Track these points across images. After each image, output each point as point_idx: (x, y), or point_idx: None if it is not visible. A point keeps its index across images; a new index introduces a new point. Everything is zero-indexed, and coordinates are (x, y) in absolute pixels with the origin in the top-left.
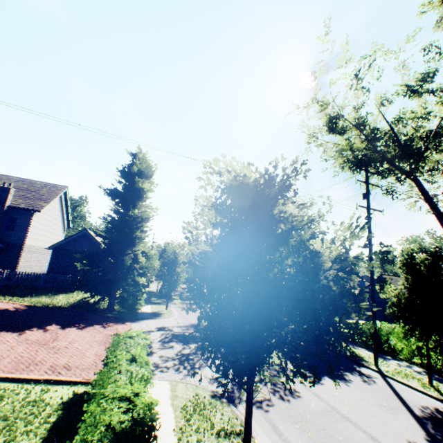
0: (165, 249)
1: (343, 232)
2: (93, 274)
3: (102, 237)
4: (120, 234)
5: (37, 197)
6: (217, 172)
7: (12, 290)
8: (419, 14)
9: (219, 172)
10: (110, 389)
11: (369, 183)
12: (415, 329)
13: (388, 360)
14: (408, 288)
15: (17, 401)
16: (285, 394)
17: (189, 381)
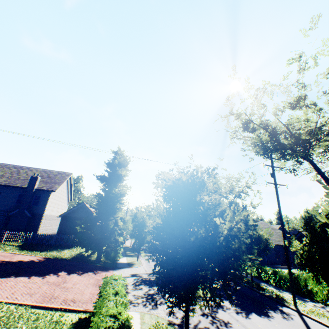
0: (136, 214)
1: (229, 214)
2: (88, 234)
3: (94, 208)
4: (106, 206)
5: (53, 181)
6: (163, 179)
7: (34, 246)
8: (288, 65)
9: (164, 179)
10: (104, 310)
11: (274, 166)
12: (319, 275)
13: (306, 302)
14: (308, 243)
15: (46, 321)
16: (220, 324)
17: (152, 313)
